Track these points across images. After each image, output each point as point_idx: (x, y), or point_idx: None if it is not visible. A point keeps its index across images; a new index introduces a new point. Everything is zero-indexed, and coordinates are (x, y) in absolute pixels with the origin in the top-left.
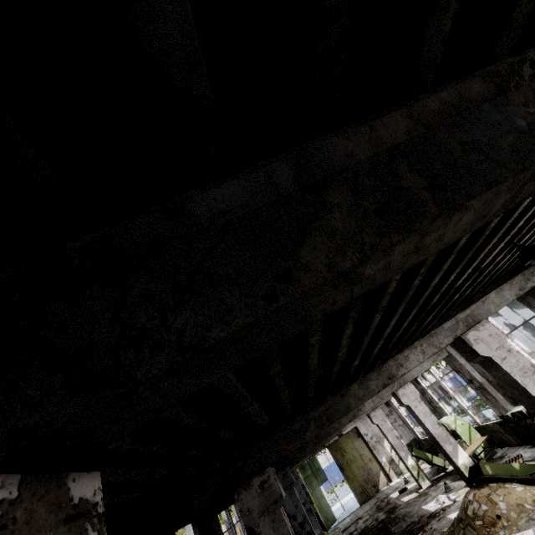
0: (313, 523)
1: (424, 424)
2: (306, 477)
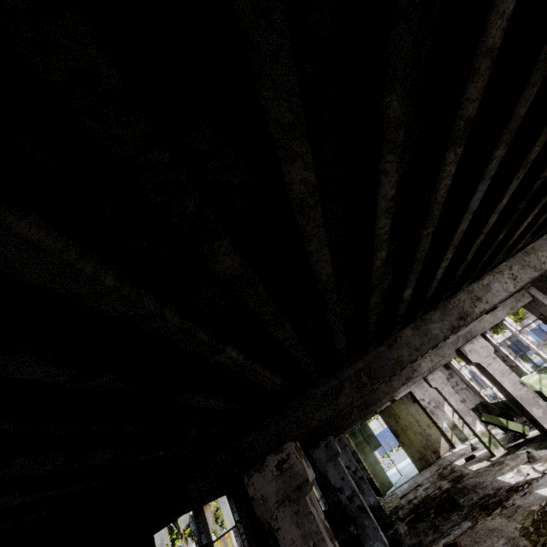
0: (367, 491)
1: (501, 384)
2: (357, 444)
